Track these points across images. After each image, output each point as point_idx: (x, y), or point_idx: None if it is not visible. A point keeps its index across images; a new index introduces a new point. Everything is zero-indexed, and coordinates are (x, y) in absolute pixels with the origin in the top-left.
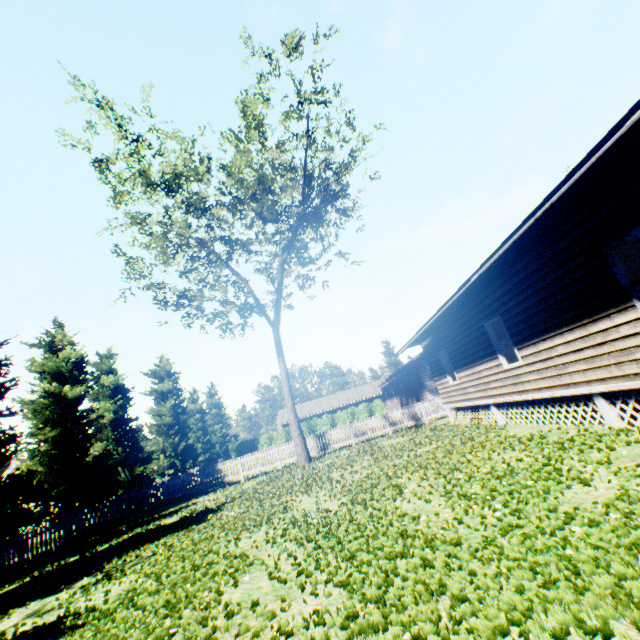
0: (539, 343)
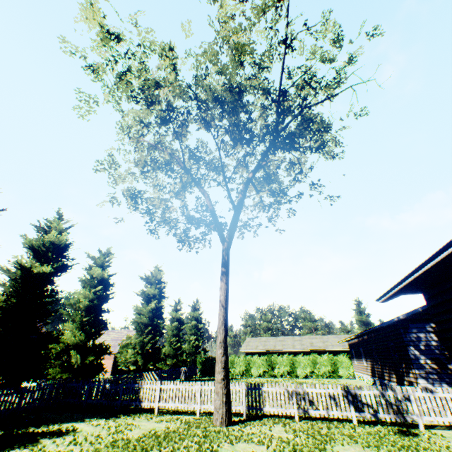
0: None
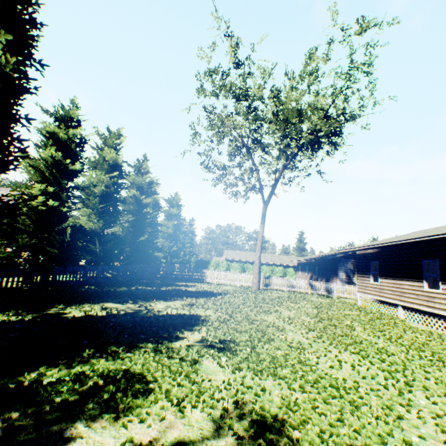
0: None
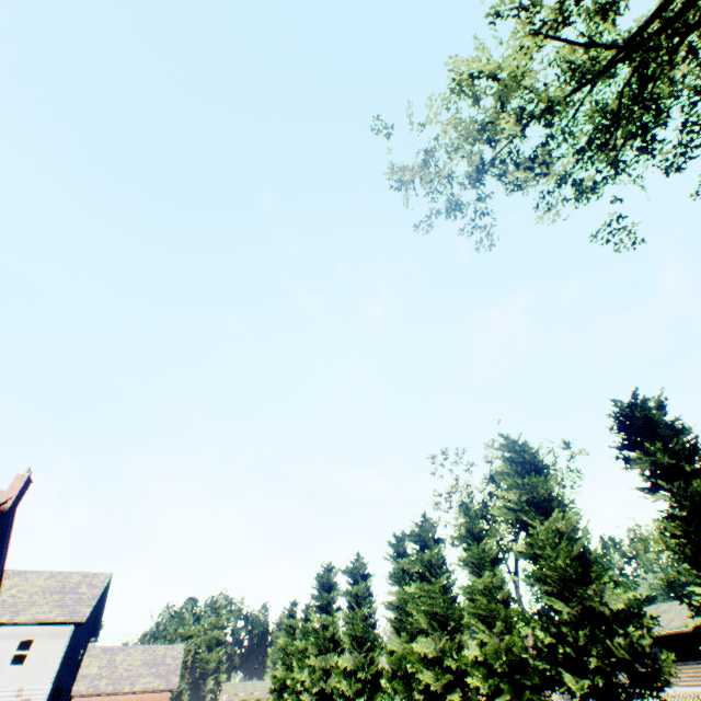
0: None
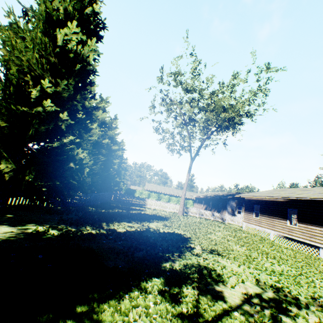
0: (309, 225)
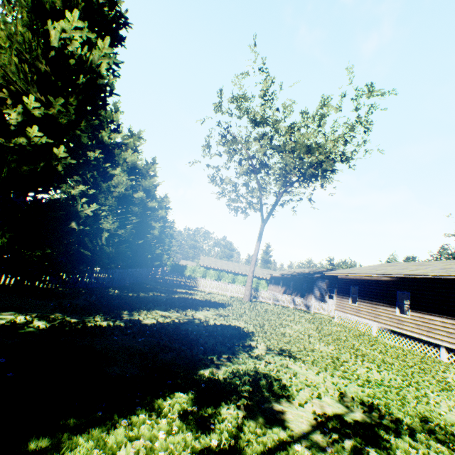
0: (426, 314)
